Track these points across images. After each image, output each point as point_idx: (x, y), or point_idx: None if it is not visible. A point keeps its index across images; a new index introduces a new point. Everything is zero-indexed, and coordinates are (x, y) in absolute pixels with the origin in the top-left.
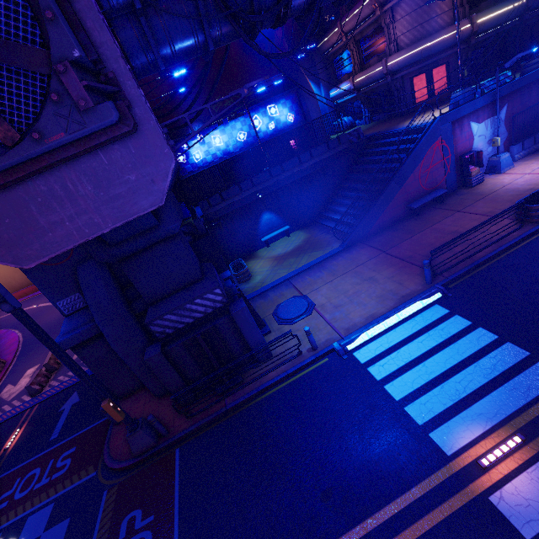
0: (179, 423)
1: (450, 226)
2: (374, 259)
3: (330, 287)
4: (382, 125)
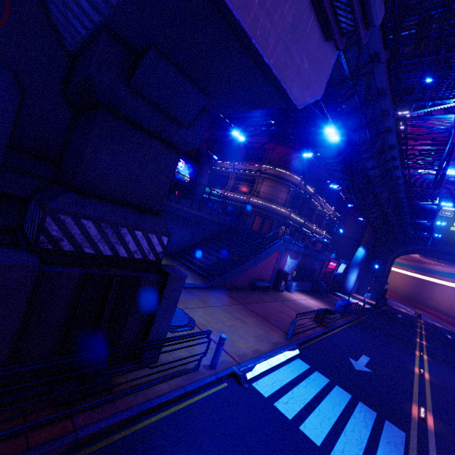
0: None
1: (279, 307)
2: (236, 306)
3: (206, 312)
4: None
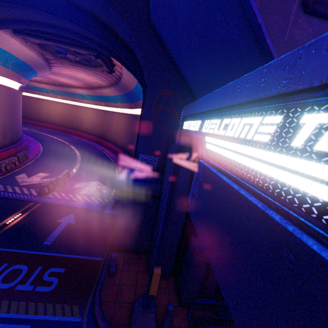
0: (178, 325)
1: None
2: None
3: None
4: None
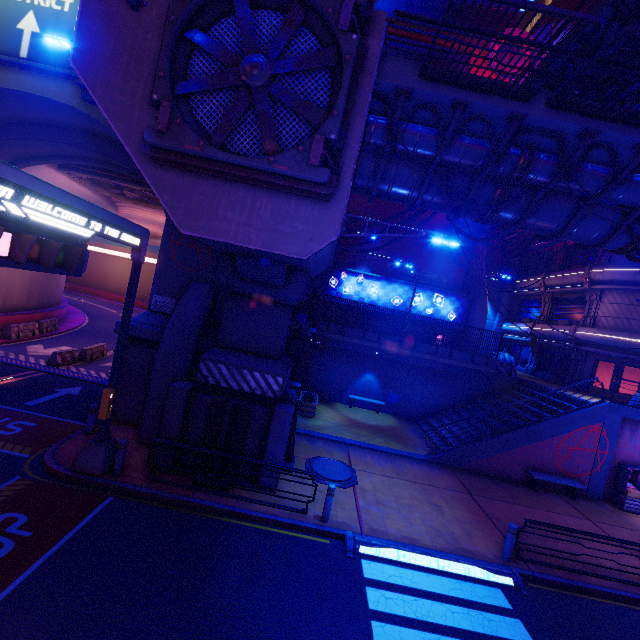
0: (137, 476)
1: (570, 526)
2: (454, 492)
3: (386, 481)
4: (543, 381)
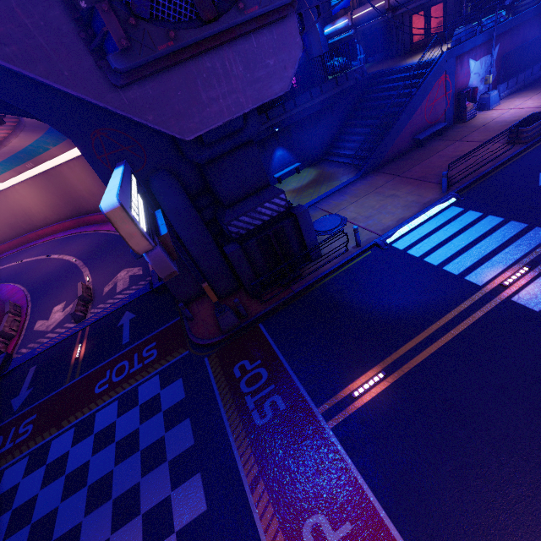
0: (254, 308)
1: (453, 152)
2: (391, 182)
3: (357, 205)
4: (381, 64)
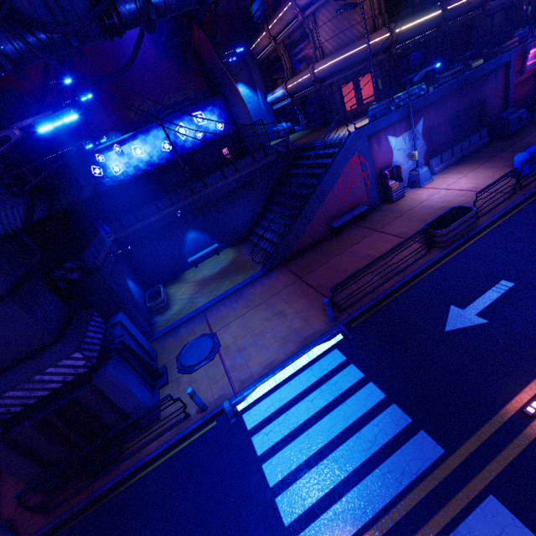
0: (35, 520)
1: (366, 248)
2: (289, 288)
3: (240, 323)
4: (314, 133)
